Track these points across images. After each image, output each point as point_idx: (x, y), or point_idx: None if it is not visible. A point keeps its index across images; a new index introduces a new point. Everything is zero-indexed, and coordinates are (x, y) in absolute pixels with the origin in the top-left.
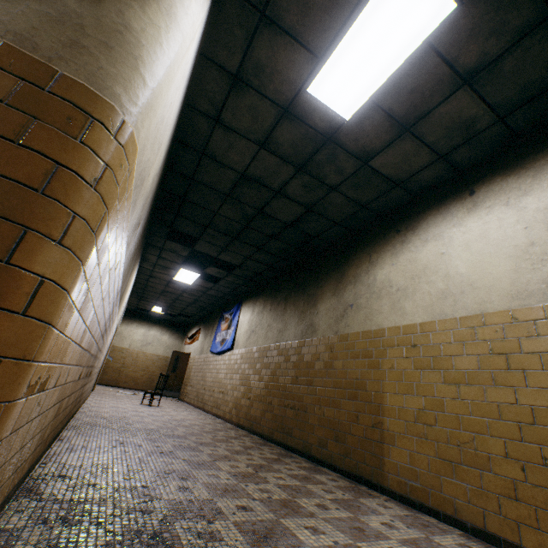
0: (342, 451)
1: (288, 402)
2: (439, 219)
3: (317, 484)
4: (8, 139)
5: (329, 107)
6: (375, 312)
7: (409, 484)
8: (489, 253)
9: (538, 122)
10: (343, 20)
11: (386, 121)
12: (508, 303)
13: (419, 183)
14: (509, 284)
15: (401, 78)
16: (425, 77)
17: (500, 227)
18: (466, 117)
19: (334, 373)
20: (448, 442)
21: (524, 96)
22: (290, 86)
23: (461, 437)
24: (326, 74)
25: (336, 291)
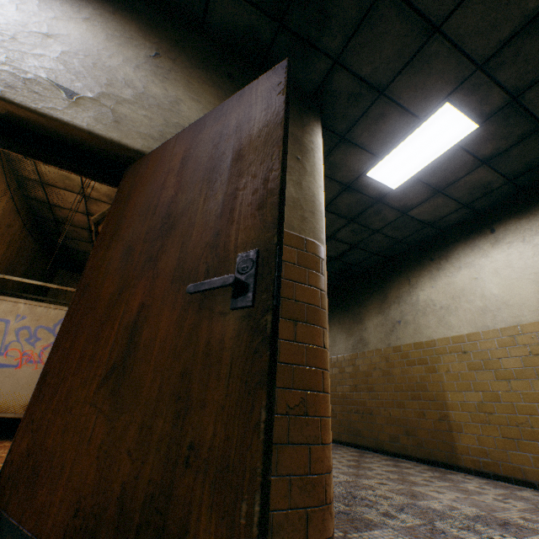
0: (415, 443)
1: (351, 408)
2: (468, 251)
3: (408, 468)
4: (305, 284)
5: (381, 182)
6: (423, 326)
7: (481, 460)
8: (515, 279)
9: (537, 181)
10: (399, 138)
11: (423, 187)
12: (537, 316)
13: (446, 223)
14: (536, 302)
15: (437, 164)
16: (455, 162)
17: (521, 258)
18: (484, 182)
19: (393, 379)
20: (508, 424)
21: (526, 167)
22: (354, 173)
23: (518, 420)
24: (382, 165)
25: (381, 310)
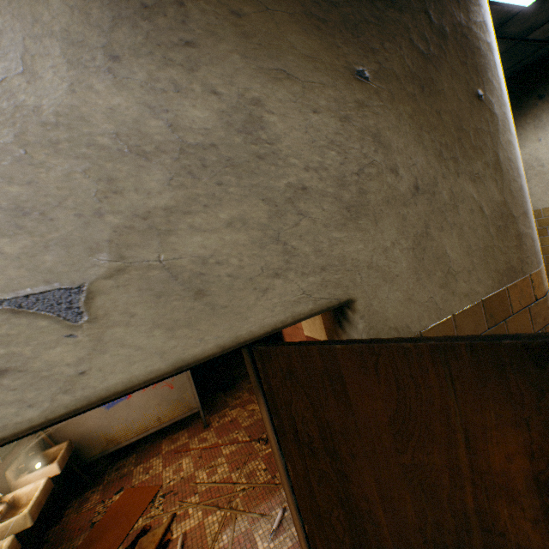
0: None
1: None
2: None
3: None
4: None
5: (509, 4)
6: None
7: None
8: None
9: None
10: None
11: None
12: None
13: None
14: None
15: None
16: None
17: None
18: None
19: None
20: None
21: None
22: None
23: None
24: None
25: None
